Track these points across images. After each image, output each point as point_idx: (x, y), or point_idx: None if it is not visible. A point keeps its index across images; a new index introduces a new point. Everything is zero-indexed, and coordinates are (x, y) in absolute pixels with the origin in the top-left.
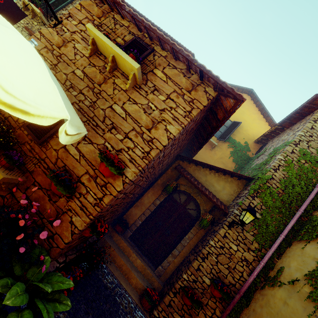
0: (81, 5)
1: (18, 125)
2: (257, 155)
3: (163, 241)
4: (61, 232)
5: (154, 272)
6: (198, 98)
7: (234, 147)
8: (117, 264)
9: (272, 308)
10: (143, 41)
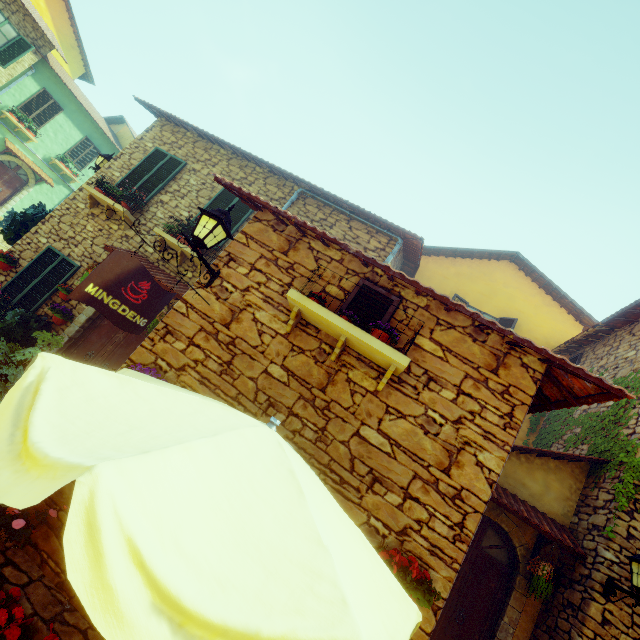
0: (246, 235)
1: None
2: None
3: (456, 638)
4: None
5: None
6: (514, 381)
7: None
8: None
9: None
10: (378, 285)
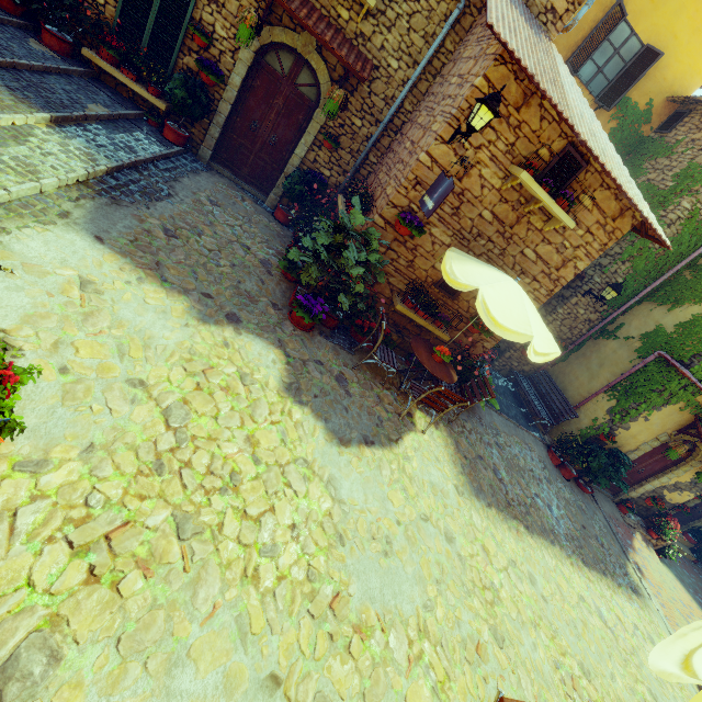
0: (488, 83)
1: (427, 285)
2: (658, 151)
3: None
4: (476, 353)
5: None
6: (621, 226)
7: (621, 119)
8: None
9: (601, 354)
10: (577, 149)
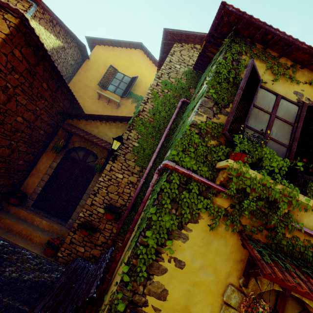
0: None
1: None
2: None
3: (70, 197)
4: None
5: (65, 226)
6: None
7: (137, 102)
8: (15, 231)
9: None
10: None
